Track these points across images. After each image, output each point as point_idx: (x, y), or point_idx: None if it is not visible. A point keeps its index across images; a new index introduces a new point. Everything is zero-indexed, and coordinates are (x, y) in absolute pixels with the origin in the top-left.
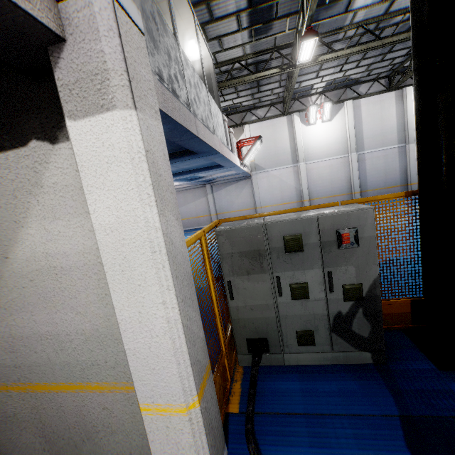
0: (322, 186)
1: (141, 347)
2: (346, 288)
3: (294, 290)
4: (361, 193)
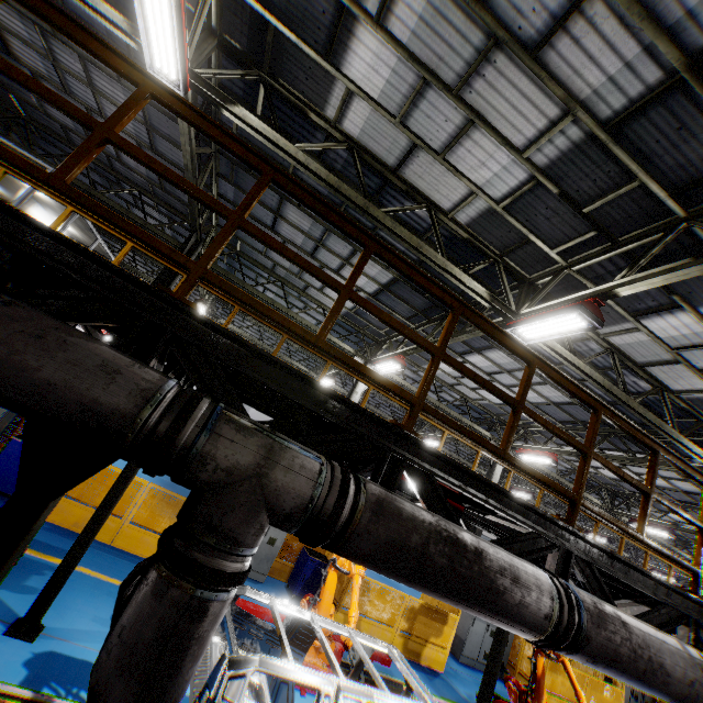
0: None
1: None
2: None
3: None
4: None
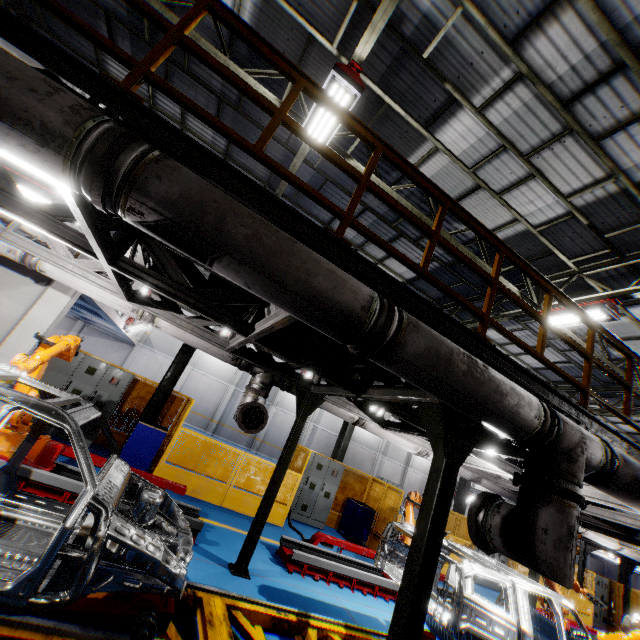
0: (192, 397)
1: (7, 353)
2: (98, 401)
3: (75, 391)
4: (219, 424)
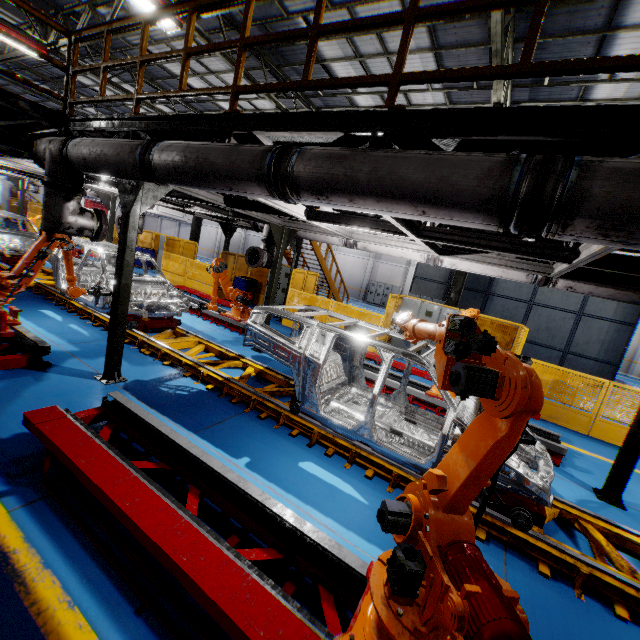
0: None
1: None
2: None
3: None
4: None
